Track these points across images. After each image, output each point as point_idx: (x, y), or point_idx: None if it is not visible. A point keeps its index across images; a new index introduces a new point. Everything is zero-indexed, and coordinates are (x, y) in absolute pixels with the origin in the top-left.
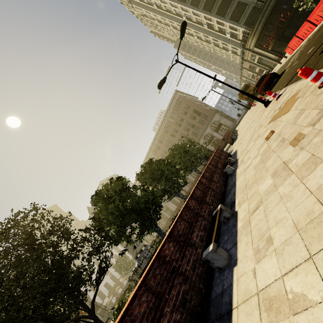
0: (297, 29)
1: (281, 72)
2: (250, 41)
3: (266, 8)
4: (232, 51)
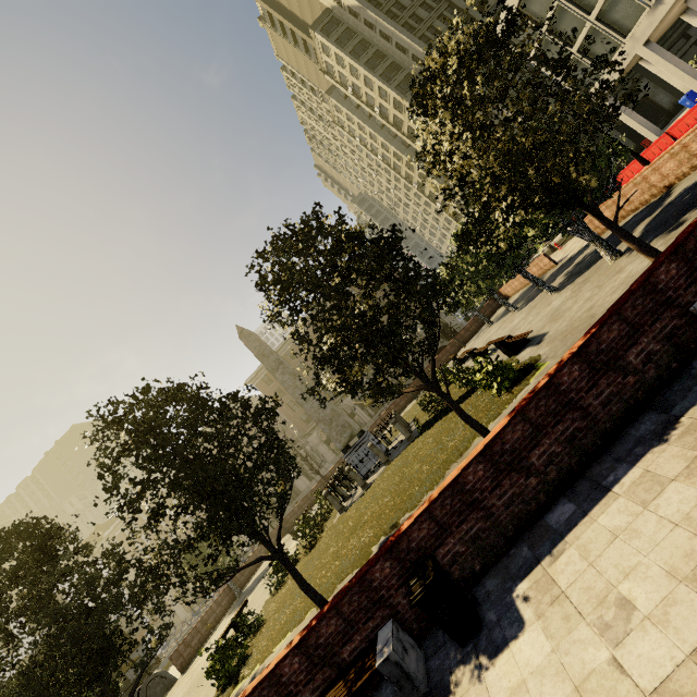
0: None
1: None
2: None
3: None
4: None
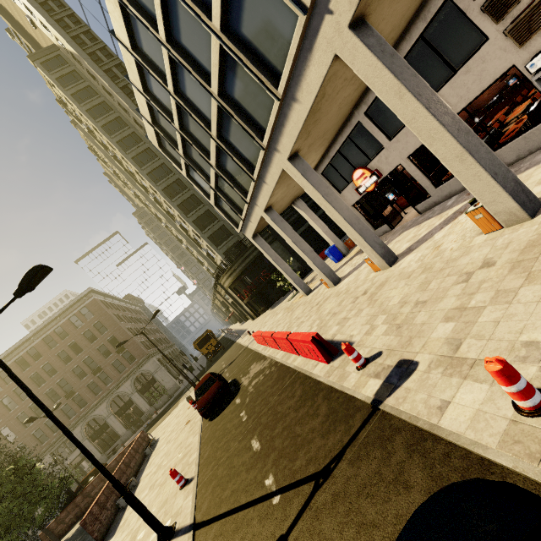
0: (276, 293)
1: (239, 374)
2: (225, 279)
3: (248, 255)
4: (208, 268)
